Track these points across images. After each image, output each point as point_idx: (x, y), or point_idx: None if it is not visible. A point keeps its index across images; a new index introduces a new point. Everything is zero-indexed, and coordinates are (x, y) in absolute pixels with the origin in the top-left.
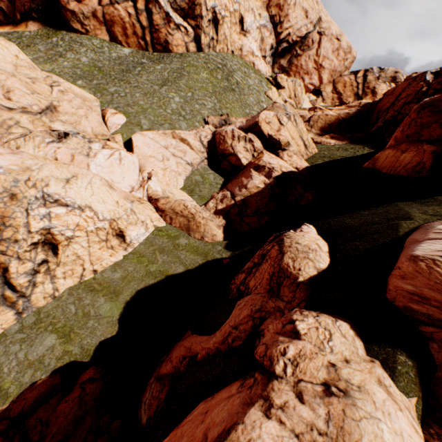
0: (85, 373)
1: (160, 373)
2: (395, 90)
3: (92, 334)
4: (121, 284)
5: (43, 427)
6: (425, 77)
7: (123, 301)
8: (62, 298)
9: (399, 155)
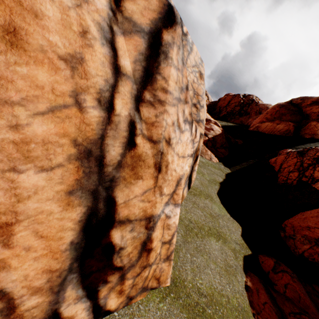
0: (266, 261)
1: (315, 237)
2: (225, 98)
3: (230, 231)
4: (204, 189)
5: (306, 315)
6: (240, 96)
7: (219, 202)
8: (182, 202)
9: (275, 125)
